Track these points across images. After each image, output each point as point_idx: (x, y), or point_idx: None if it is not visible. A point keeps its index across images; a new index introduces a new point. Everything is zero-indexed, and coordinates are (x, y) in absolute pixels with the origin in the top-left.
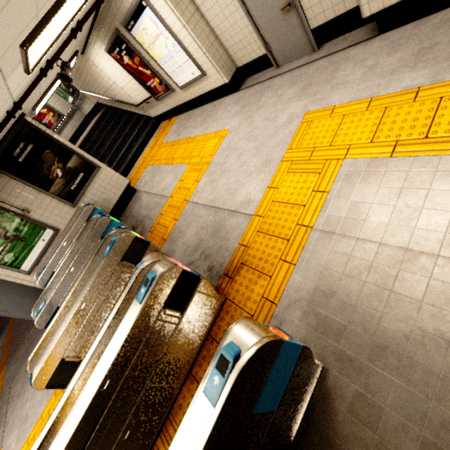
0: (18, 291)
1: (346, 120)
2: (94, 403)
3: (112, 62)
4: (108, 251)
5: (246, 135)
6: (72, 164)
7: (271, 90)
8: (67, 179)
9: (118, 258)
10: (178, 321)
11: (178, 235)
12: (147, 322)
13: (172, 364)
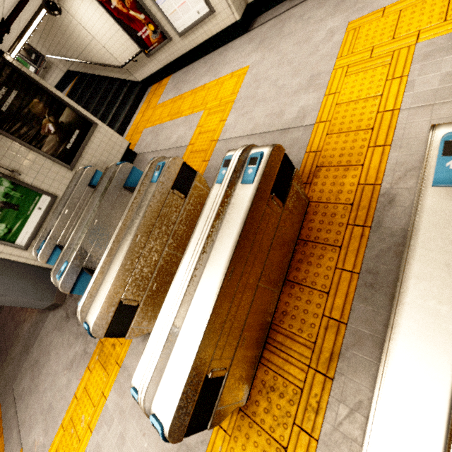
0: (13, 272)
1: (405, 13)
2: (222, 293)
3: (94, 8)
4: (158, 176)
5: (275, 63)
6: (65, 119)
7: (293, 18)
8: (61, 136)
9: (169, 185)
10: (280, 214)
11: (215, 173)
12: (260, 205)
13: (275, 265)
